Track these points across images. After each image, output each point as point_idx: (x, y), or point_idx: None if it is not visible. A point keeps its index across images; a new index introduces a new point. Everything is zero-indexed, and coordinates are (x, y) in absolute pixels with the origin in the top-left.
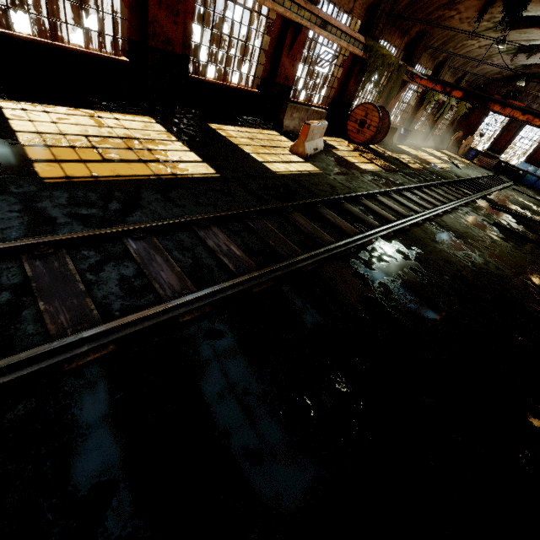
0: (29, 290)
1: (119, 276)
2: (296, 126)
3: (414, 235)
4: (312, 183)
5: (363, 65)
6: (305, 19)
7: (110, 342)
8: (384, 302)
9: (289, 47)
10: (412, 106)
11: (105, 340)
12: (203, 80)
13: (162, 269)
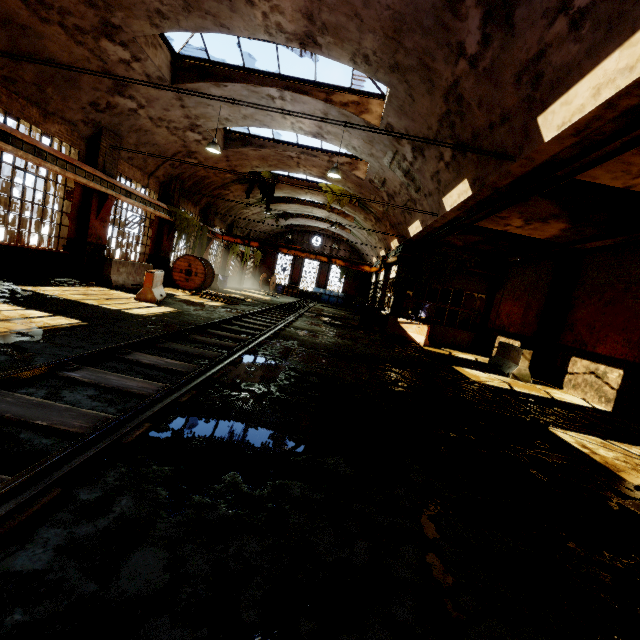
0: (2, 424)
1: (86, 396)
2: (126, 280)
3: (286, 335)
4: (183, 318)
5: (171, 226)
6: (110, 189)
7: (143, 422)
8: (300, 367)
9: (97, 211)
10: (220, 257)
11: (138, 420)
12: None
13: (125, 382)
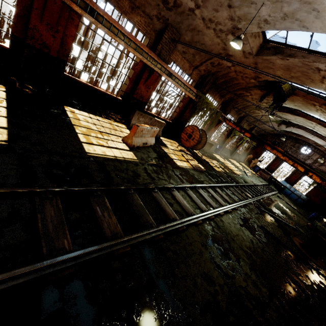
0: None
1: None
2: None
3: (187, 237)
4: (118, 169)
5: (195, 104)
6: (157, 68)
7: None
8: None
9: (146, 80)
10: (225, 135)
11: None
12: (76, 79)
13: None
